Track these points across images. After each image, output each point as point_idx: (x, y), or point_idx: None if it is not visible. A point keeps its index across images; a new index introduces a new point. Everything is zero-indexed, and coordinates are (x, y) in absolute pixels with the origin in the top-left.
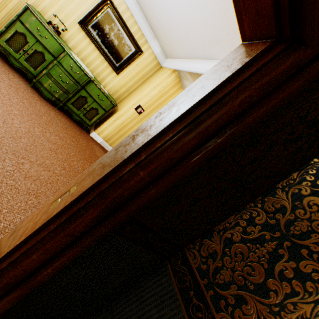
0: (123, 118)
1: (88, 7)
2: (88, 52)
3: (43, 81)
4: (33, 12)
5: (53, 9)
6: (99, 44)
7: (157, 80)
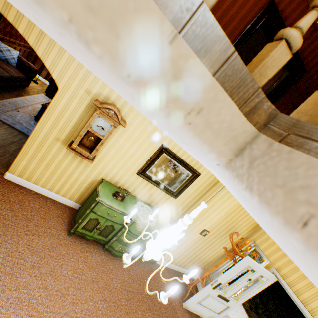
0: (188, 242)
1: (145, 158)
2: (147, 189)
3: (114, 245)
4: (103, 203)
5: (114, 170)
6: (156, 182)
7: (222, 205)
